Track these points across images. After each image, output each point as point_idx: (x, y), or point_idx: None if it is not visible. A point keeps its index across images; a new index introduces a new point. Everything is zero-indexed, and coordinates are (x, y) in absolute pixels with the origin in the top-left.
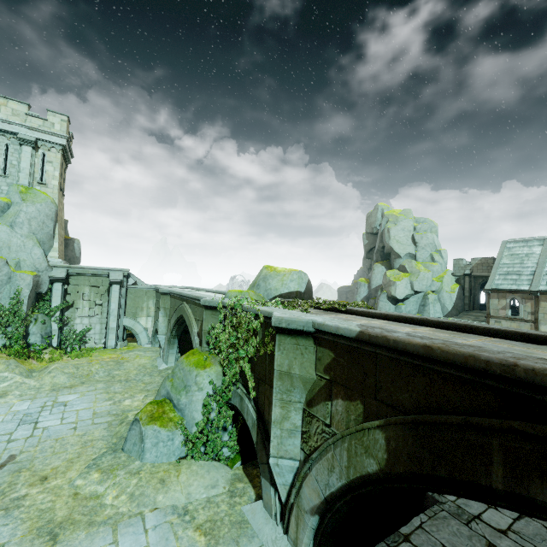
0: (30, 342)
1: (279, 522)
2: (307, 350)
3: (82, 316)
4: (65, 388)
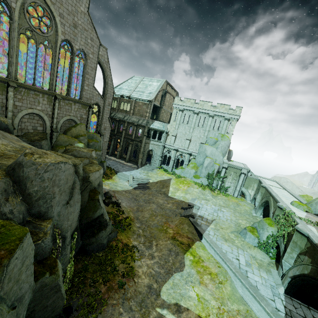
0: (213, 185)
1: (280, 277)
2: (304, 240)
3: (228, 182)
4: (222, 206)
